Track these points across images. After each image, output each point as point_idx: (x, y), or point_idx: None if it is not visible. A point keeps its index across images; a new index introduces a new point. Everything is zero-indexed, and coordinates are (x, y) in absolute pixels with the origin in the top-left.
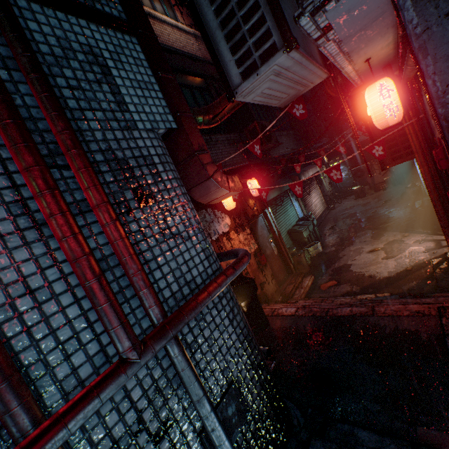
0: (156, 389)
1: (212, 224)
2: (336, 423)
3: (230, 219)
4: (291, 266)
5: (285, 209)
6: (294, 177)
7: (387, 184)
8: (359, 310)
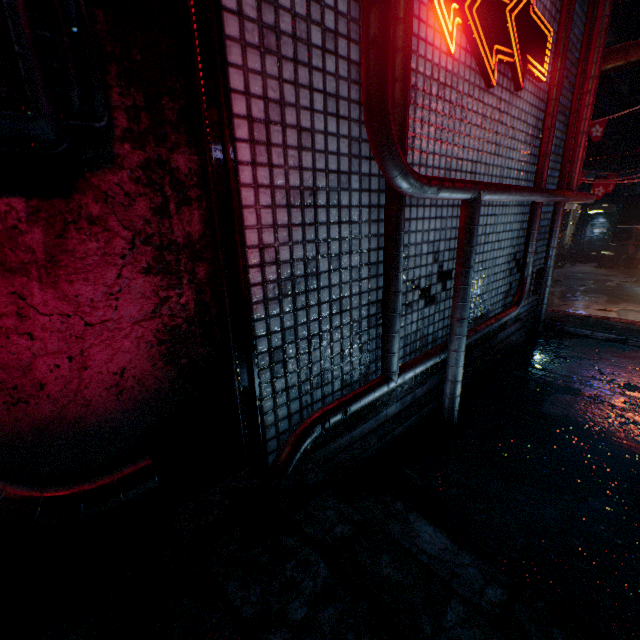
0: (539, 231)
1: None
2: None
3: None
4: None
5: None
6: None
7: None
8: (593, 316)
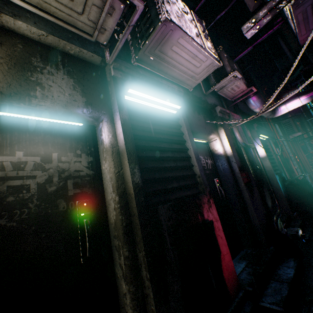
0: None
1: None
2: None
3: None
4: None
5: None
6: None
7: None
8: None
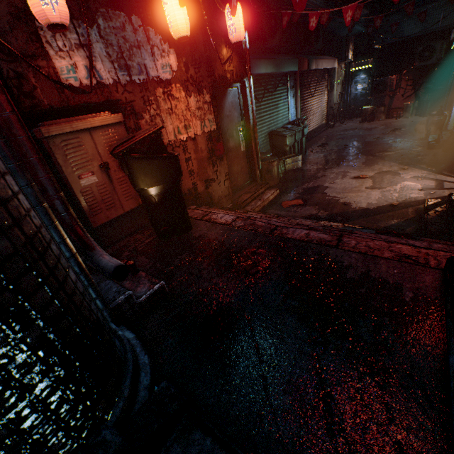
0: None
1: (137, 51)
2: (193, 428)
3: (179, 62)
4: (257, 172)
5: (275, 101)
6: (303, 59)
7: (404, 111)
8: (319, 237)
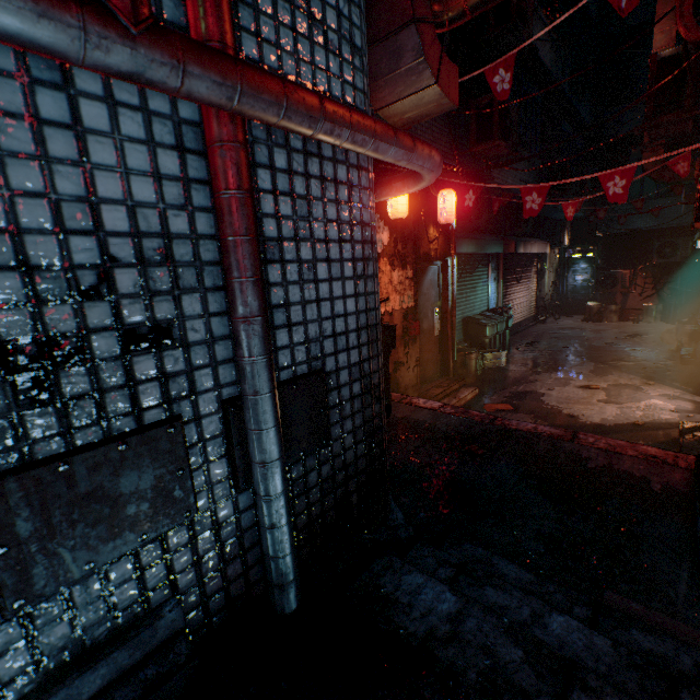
0: (163, 251)
1: None
2: (463, 542)
3: (389, 238)
4: (451, 363)
5: (473, 283)
6: (508, 241)
7: (644, 314)
8: (550, 431)
